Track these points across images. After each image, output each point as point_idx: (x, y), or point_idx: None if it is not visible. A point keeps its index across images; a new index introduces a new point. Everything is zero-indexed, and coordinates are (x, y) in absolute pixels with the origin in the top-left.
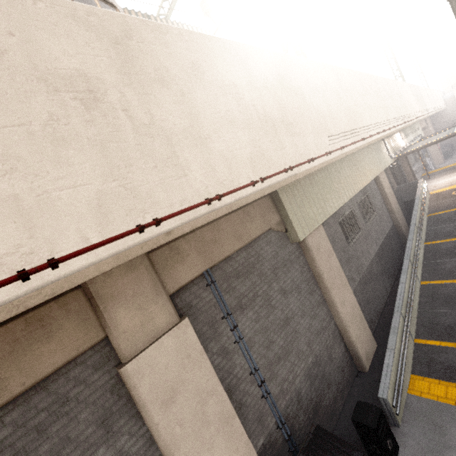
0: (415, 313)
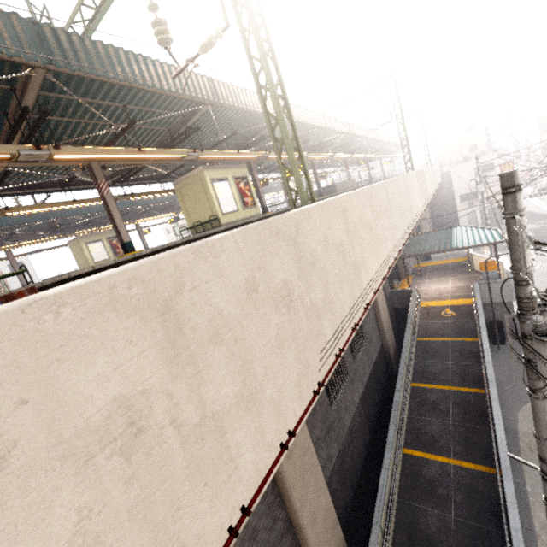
0: (395, 506)
